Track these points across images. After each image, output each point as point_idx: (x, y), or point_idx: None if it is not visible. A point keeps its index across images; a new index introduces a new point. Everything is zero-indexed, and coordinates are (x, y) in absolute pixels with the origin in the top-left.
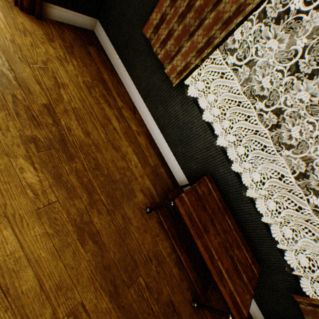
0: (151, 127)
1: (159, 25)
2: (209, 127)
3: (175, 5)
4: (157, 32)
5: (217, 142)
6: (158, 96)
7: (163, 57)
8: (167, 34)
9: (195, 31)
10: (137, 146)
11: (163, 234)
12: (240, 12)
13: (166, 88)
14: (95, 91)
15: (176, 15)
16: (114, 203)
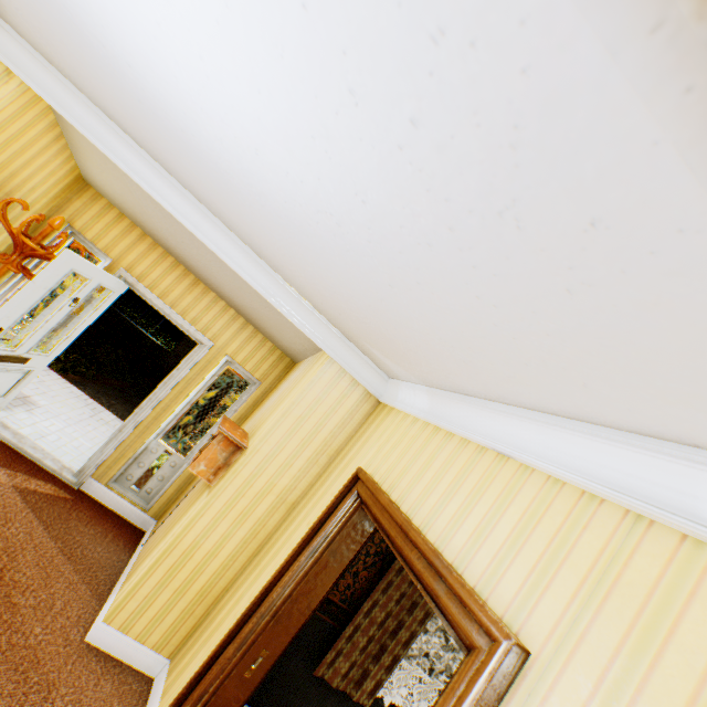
0: None
1: (335, 658)
2: None
3: (352, 639)
4: (332, 664)
5: None
6: None
7: (345, 684)
8: (350, 665)
9: (379, 653)
10: None
11: None
12: (414, 634)
13: (347, 705)
14: None
15: (357, 647)
16: None
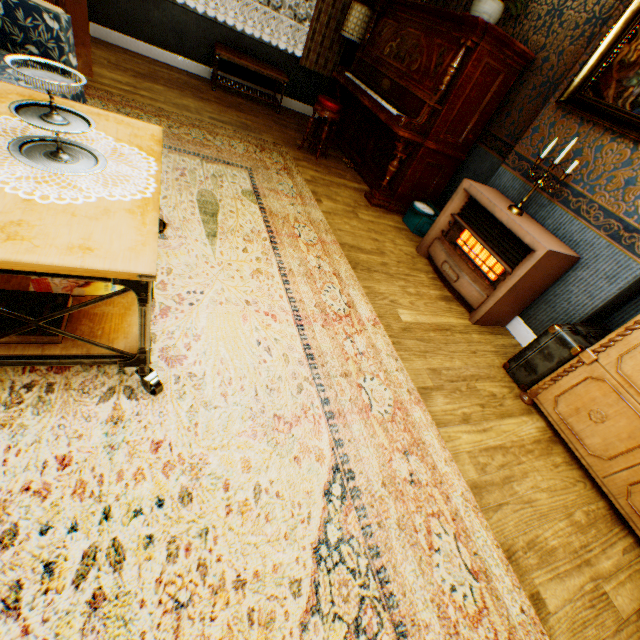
0: (154, 55)
1: None
2: (186, 10)
3: None
4: None
5: (199, 16)
6: (137, 20)
7: None
8: None
9: None
10: (166, 69)
11: (234, 98)
12: None
13: (138, 7)
14: (102, 49)
15: None
16: (198, 91)
